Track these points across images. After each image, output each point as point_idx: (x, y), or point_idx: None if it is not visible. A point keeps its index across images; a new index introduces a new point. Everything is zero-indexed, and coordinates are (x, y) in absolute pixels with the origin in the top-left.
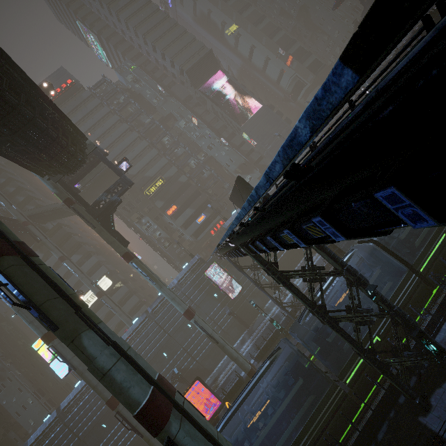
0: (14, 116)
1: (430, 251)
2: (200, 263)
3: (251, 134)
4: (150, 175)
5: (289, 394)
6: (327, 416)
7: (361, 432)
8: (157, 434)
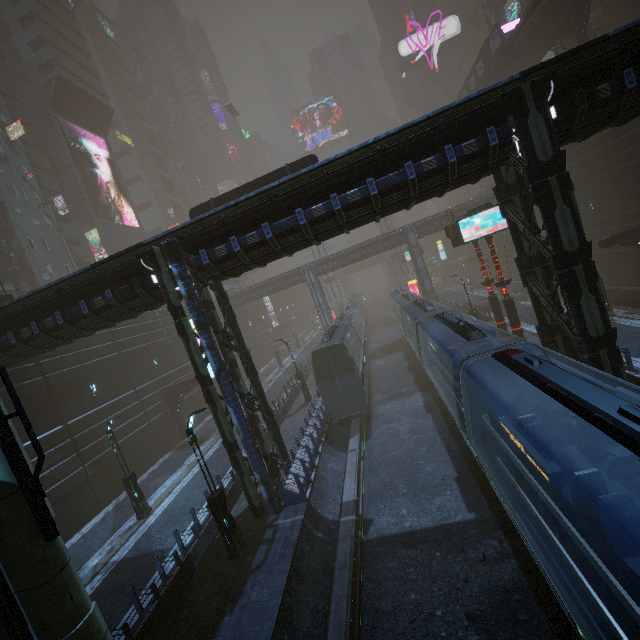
0: None
1: None
2: None
3: (108, 240)
4: None
5: None
6: None
7: None
8: None
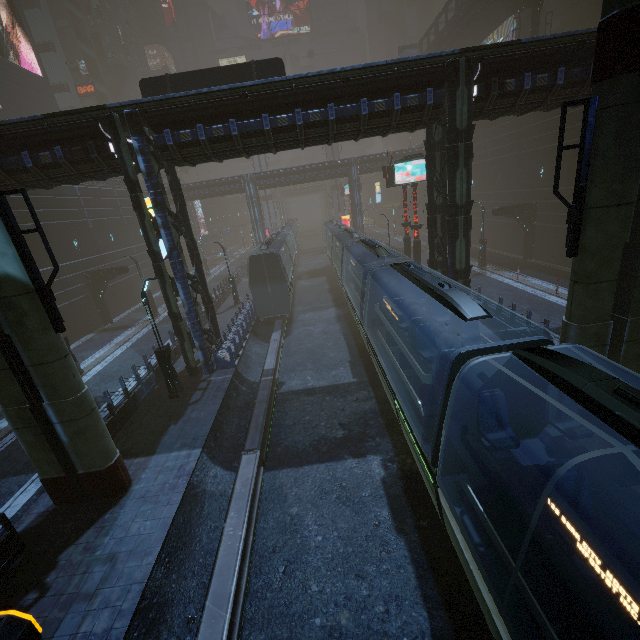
0: None
1: None
2: None
3: (1, 82)
4: None
5: None
6: None
7: None
8: None
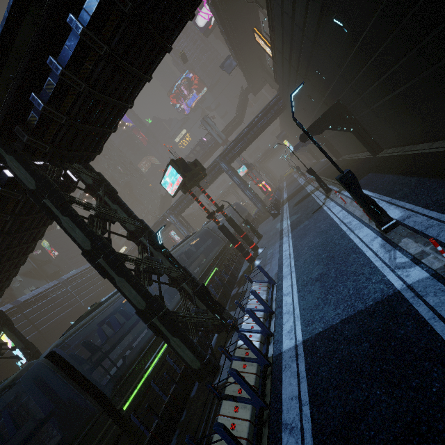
0: None
1: (209, 275)
2: None
3: (54, 242)
4: None
5: None
6: None
7: None
8: None
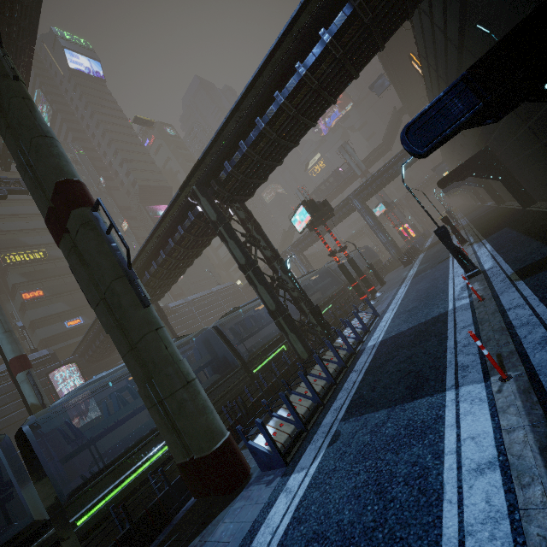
0: (2, 22)
1: (323, 309)
2: (49, 360)
3: None
4: (29, 242)
5: (193, 364)
6: (228, 397)
7: (264, 392)
8: (83, 205)
